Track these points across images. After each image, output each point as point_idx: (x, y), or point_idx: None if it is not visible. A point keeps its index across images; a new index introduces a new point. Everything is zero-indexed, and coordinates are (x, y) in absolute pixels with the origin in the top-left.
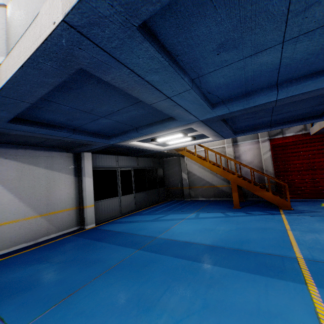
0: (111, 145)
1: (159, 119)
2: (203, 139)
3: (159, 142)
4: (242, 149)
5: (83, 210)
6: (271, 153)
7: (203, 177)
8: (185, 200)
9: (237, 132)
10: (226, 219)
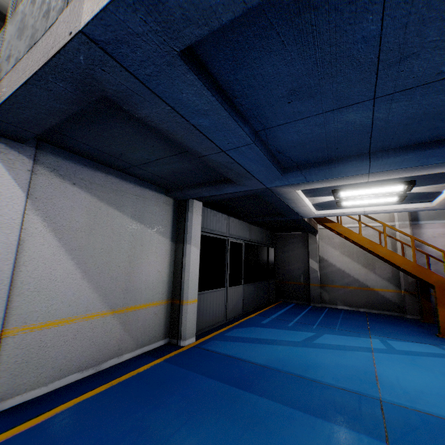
0: (263, 189)
1: None
2: (408, 205)
3: (337, 197)
4: (428, 233)
5: (179, 307)
6: None
7: (349, 271)
8: (312, 306)
9: None
10: None
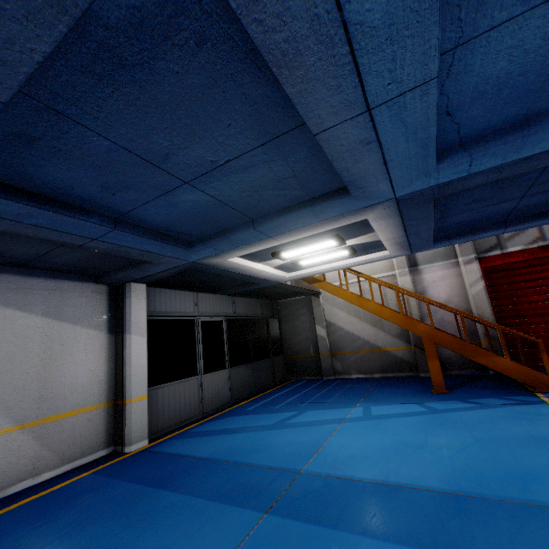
0: (191, 264)
1: (307, 197)
2: (369, 255)
3: (285, 259)
4: (429, 278)
5: (122, 408)
6: (485, 283)
7: (358, 333)
8: (324, 380)
9: (438, 238)
10: (437, 419)
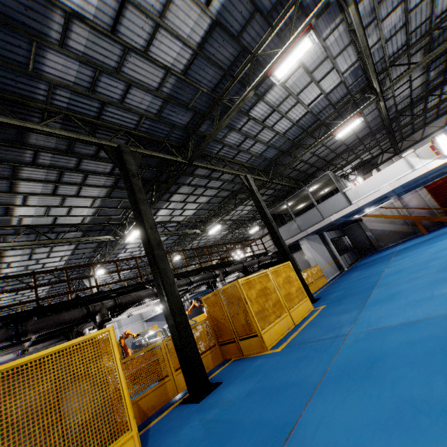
0: (344, 221)
1: (379, 200)
2: (386, 202)
3: (364, 212)
4: (407, 199)
5: (338, 261)
6: (429, 194)
7: (385, 229)
8: (378, 251)
9: (406, 191)
10: (424, 237)
